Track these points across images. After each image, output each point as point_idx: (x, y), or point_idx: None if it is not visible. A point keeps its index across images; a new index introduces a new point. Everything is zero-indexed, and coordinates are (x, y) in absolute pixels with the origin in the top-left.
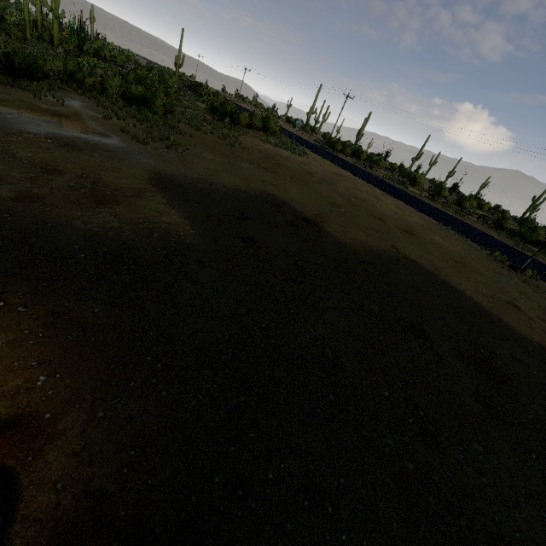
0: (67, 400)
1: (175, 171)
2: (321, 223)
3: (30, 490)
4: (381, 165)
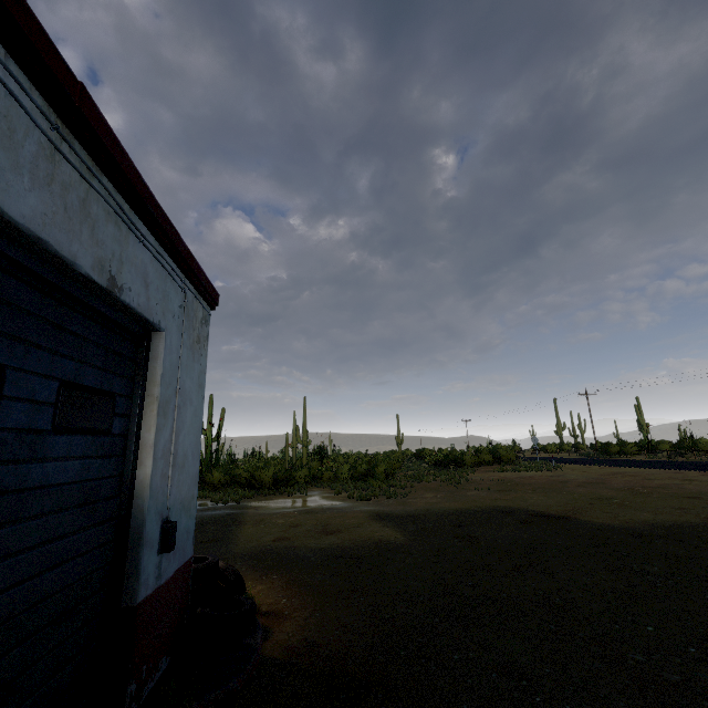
0: (298, 608)
1: (392, 509)
2: (572, 515)
3: (275, 633)
4: (703, 447)
